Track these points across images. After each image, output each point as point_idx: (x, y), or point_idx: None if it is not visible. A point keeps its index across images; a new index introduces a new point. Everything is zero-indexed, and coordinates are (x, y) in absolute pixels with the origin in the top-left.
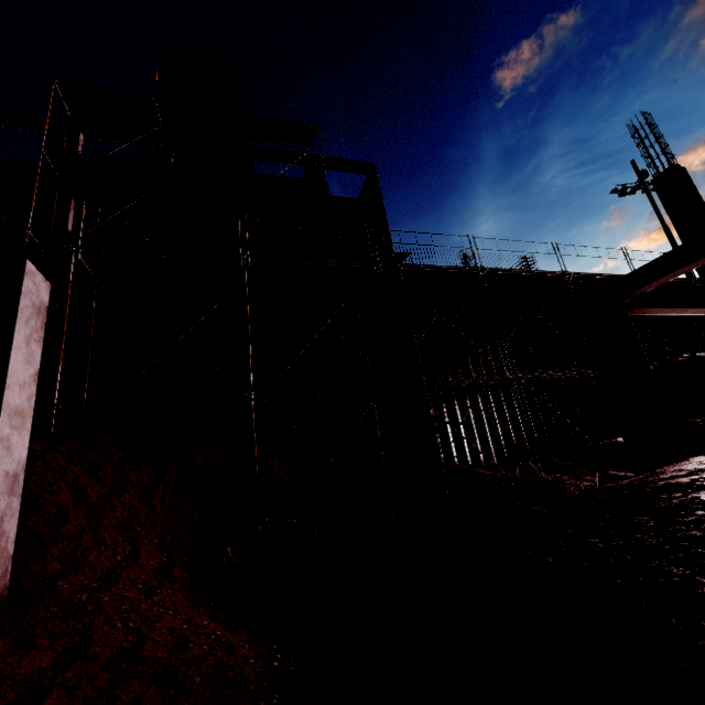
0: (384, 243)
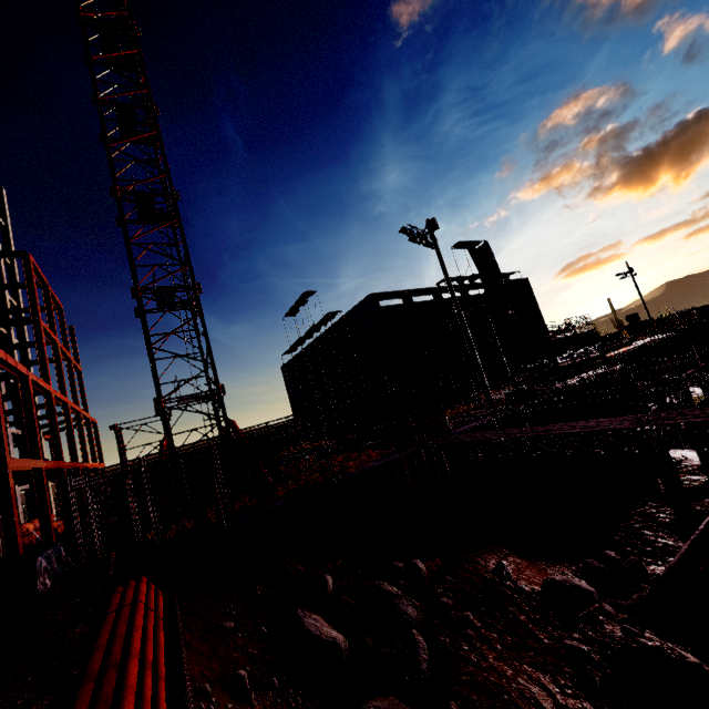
0: (543, 323)
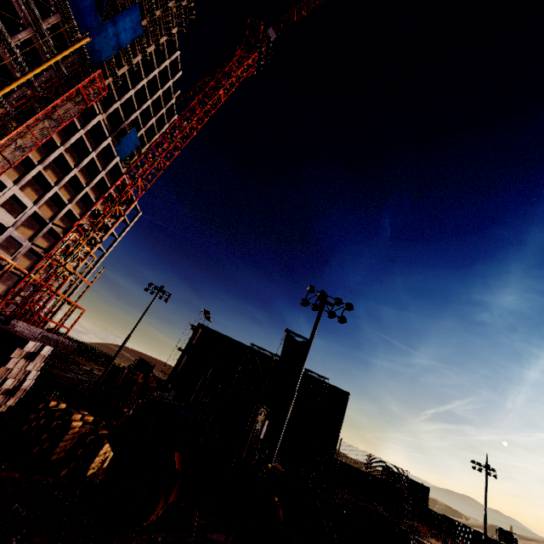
0: (335, 436)
